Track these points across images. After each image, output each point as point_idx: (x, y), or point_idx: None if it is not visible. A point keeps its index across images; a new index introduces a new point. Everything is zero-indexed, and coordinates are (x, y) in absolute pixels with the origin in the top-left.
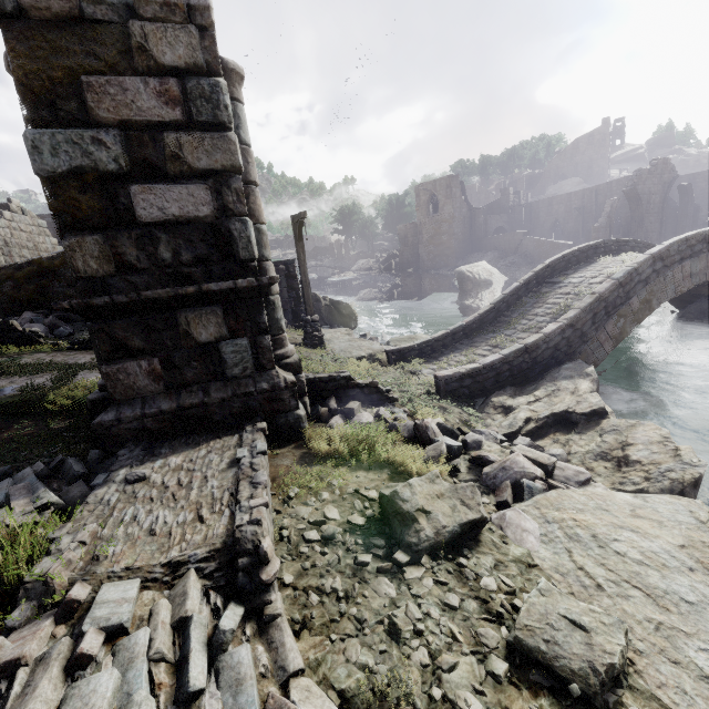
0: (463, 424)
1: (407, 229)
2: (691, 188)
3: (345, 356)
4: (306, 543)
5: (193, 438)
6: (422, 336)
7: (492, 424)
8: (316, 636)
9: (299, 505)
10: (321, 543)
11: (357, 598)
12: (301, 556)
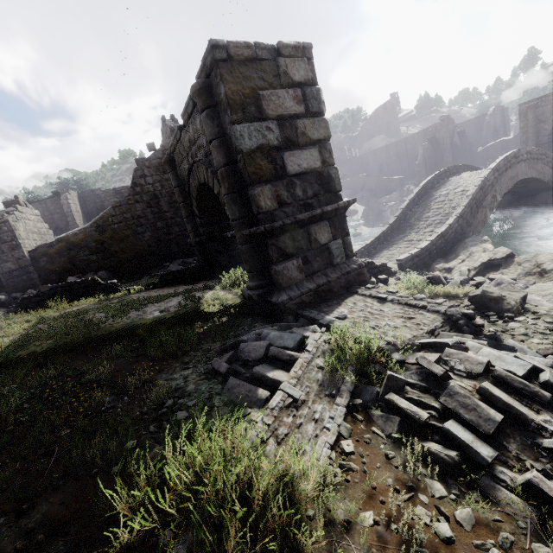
0: None
1: None
2: (465, 132)
3: None
4: None
5: (329, 303)
6: None
7: None
8: None
9: None
10: None
11: (511, 330)
12: None
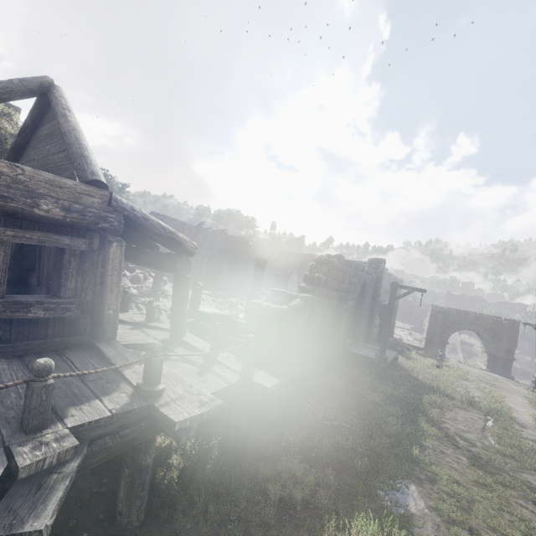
0: None
1: None
2: None
3: None
4: None
5: None
6: None
7: None
8: None
9: None
10: None
11: None
12: None
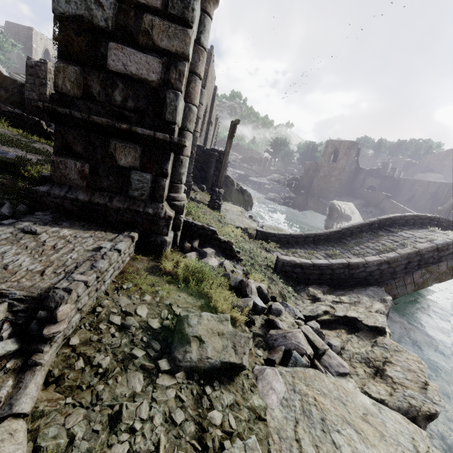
0: (280, 296)
1: (311, 165)
2: None
3: (230, 222)
4: (108, 322)
5: (90, 224)
6: (286, 231)
7: (301, 305)
8: (58, 393)
9: (125, 296)
10: (118, 327)
11: (110, 379)
12: (97, 330)
